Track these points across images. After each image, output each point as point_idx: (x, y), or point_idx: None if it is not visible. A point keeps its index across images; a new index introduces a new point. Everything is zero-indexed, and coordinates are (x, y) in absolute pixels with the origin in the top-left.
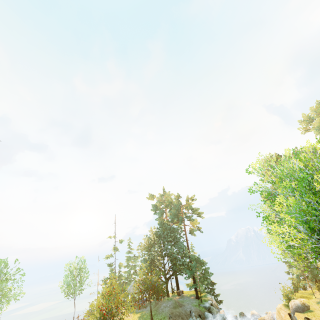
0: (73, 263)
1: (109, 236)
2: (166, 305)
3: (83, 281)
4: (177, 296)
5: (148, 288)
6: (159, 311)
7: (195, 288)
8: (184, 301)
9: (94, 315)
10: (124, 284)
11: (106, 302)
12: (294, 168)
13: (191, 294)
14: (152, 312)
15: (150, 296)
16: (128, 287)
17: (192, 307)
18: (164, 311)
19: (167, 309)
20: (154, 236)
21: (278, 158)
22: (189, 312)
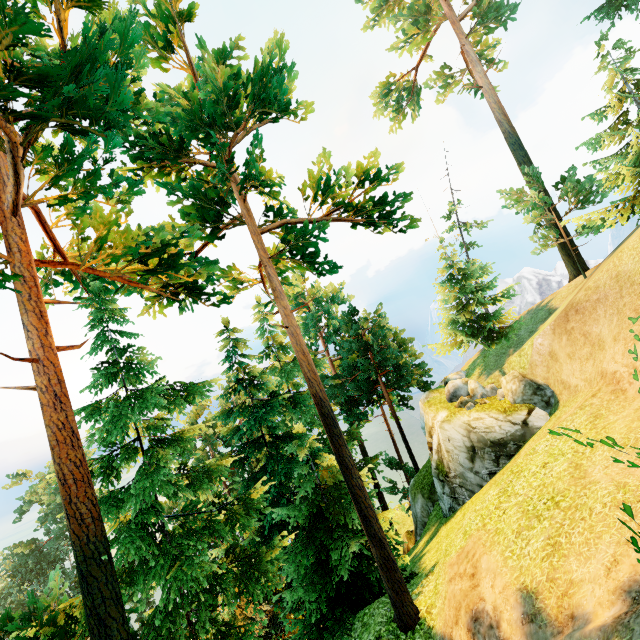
0: None
1: None
2: None
3: None
4: None
5: None
6: None
7: None
8: None
9: None
10: None
11: None
12: None
13: None
14: None
15: None
16: None
17: None
18: None
19: None
20: None
21: (196, 418)
22: None
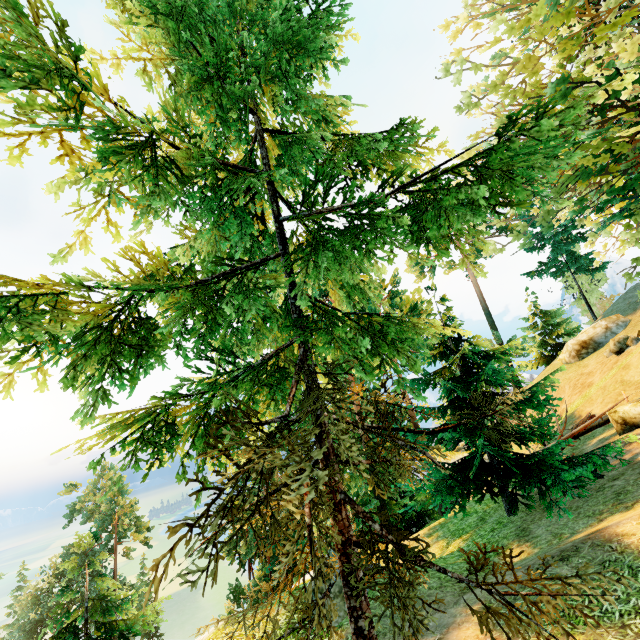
0: None
1: None
2: None
3: None
4: None
5: None
6: None
7: None
8: None
9: None
10: None
11: None
12: None
13: None
14: None
15: None
16: None
17: None
18: None
19: None
20: (49, 579)
21: None
22: None
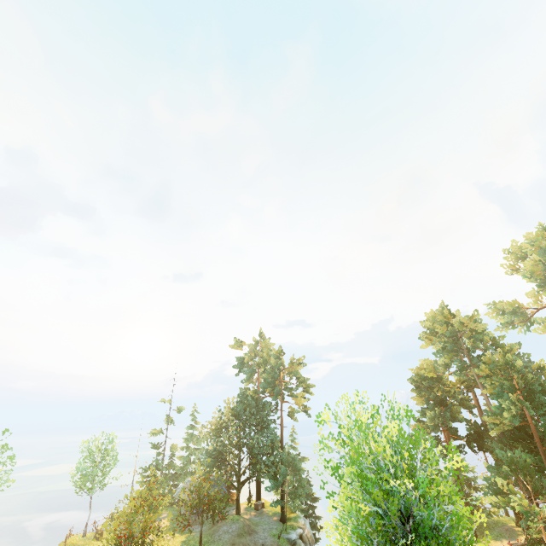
0: (96, 440)
1: (162, 399)
2: (227, 530)
3: (107, 472)
4: (254, 510)
5: (200, 504)
6: (214, 537)
7: (282, 505)
8: (260, 523)
9: (106, 539)
10: (176, 477)
11: (127, 524)
12: (366, 451)
13: (275, 511)
14: (204, 536)
15: (204, 513)
16: (179, 487)
17: (268, 537)
18: (222, 539)
19: (228, 537)
20: (229, 414)
21: (448, 319)
22: (261, 545)
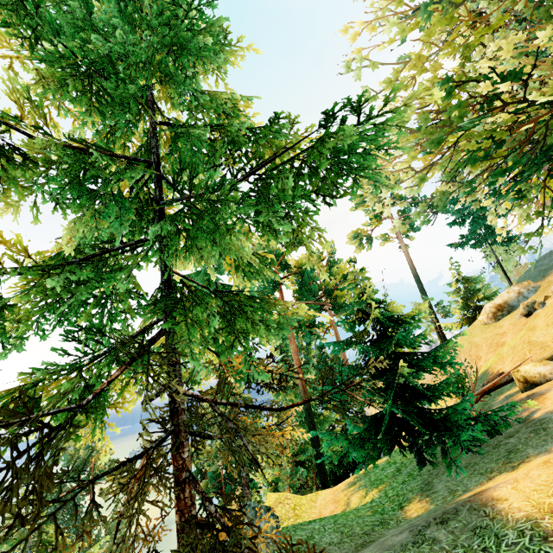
0: None
1: None
2: None
3: None
4: None
5: None
6: None
7: None
8: None
9: None
10: None
11: None
12: None
13: None
14: None
15: None
16: None
17: None
18: None
19: None
20: None
21: None
22: None
